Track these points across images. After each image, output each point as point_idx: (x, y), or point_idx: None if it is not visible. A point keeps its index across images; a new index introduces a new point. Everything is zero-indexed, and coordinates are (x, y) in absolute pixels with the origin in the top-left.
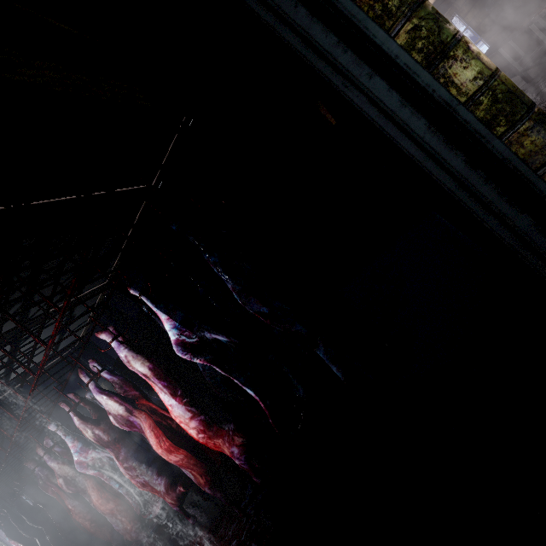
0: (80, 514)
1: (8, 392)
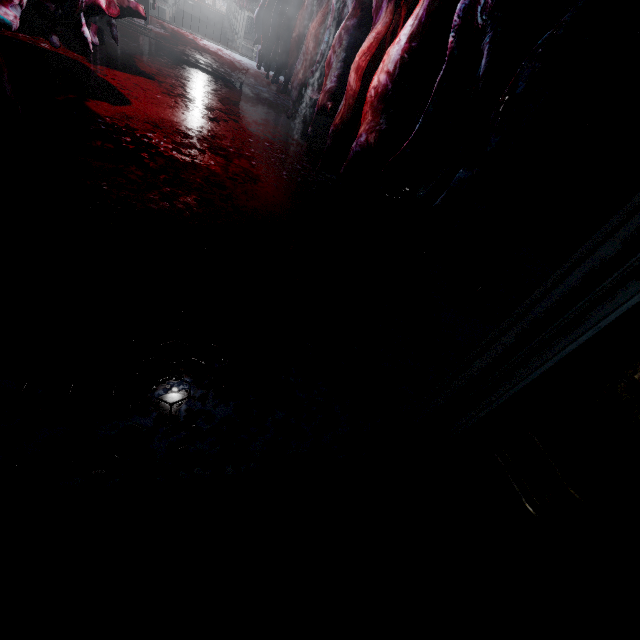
0: (301, 19)
1: None
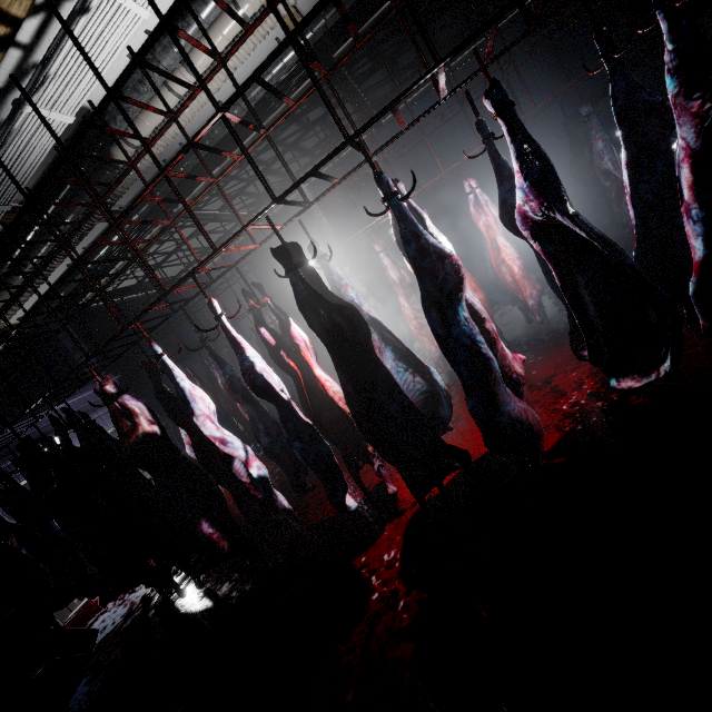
0: None
1: (129, 297)
